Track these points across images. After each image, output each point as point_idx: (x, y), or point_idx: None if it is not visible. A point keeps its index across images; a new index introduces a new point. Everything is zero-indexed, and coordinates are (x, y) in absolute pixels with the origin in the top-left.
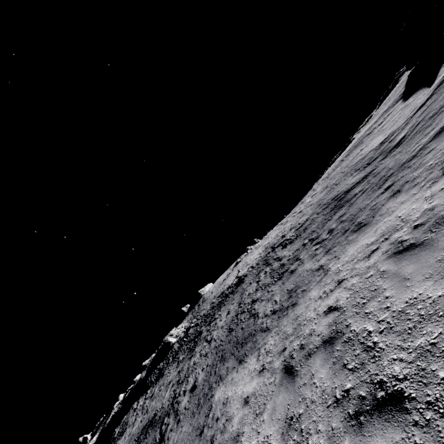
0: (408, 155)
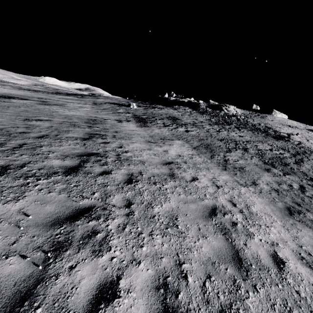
0: None
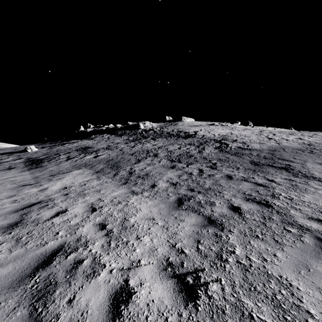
0: (307, 214)
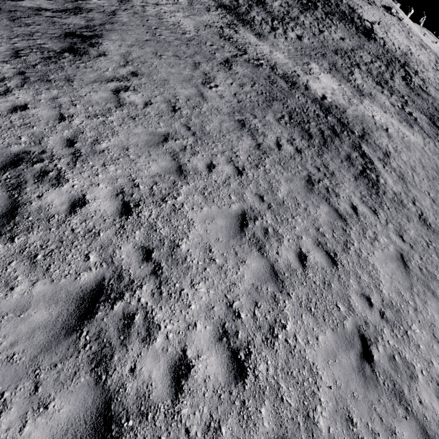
0: None
